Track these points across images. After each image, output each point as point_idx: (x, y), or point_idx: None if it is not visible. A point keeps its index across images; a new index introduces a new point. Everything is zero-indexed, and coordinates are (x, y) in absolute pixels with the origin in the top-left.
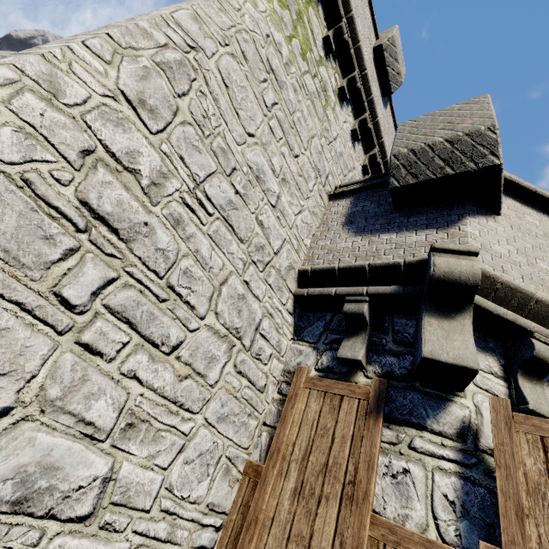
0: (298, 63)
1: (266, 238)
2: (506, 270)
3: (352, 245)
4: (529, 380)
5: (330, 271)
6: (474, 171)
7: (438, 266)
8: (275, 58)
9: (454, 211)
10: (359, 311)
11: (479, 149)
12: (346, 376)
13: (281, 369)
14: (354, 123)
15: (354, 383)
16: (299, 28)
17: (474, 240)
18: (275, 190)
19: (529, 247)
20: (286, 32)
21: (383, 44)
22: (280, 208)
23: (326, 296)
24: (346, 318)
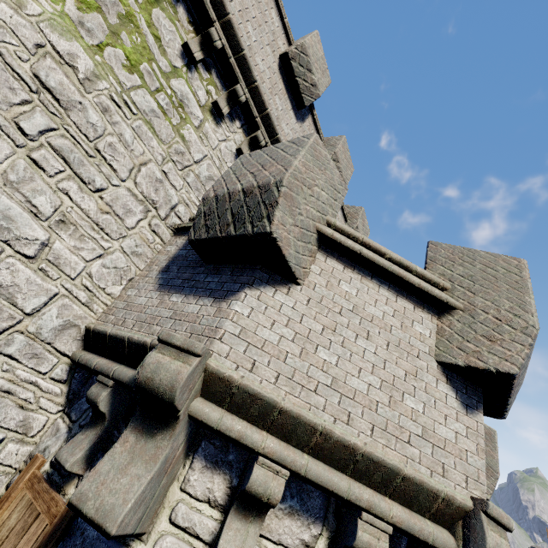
0: (119, 77)
1: (5, 298)
2: (258, 367)
3: (145, 303)
4: (245, 516)
5: (104, 336)
6: (251, 235)
7: (145, 367)
8: (58, 73)
9: (242, 277)
10: (95, 400)
11: (261, 208)
12: (64, 480)
13: (29, 452)
14: (244, 140)
15: (63, 493)
16: (126, 34)
17: (235, 323)
18: (38, 236)
19: (318, 329)
20: (89, 39)
21: (288, 52)
22: (50, 258)
23: (88, 368)
24: (89, 404)
